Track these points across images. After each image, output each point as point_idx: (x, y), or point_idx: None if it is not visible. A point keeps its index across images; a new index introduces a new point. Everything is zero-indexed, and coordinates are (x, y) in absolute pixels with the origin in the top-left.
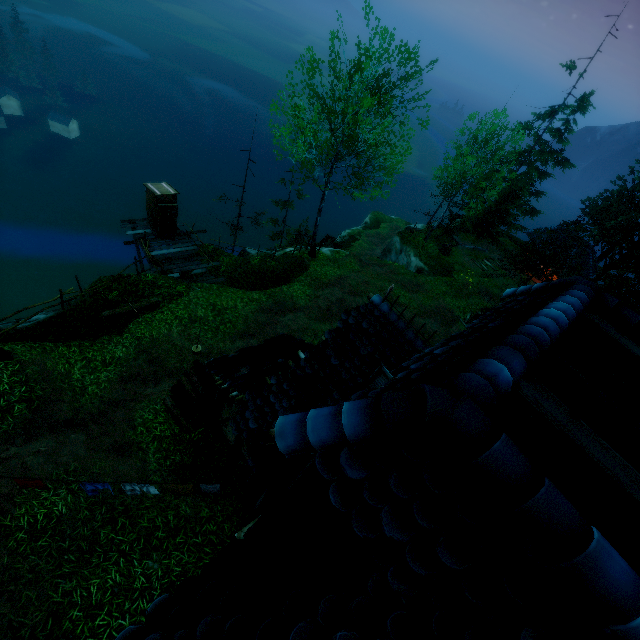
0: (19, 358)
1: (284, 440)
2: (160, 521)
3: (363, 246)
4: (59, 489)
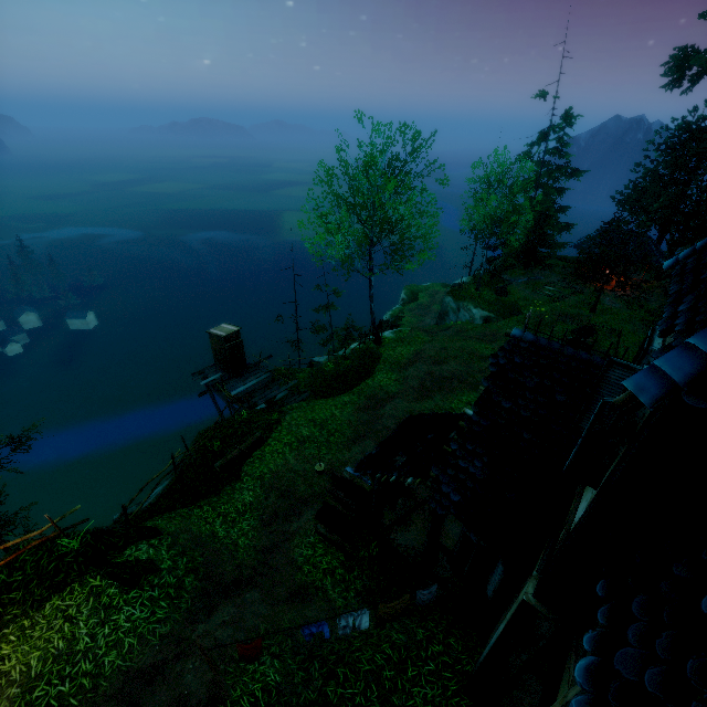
0: (167, 531)
1: (646, 393)
2: (380, 659)
3: (411, 321)
4: (261, 657)
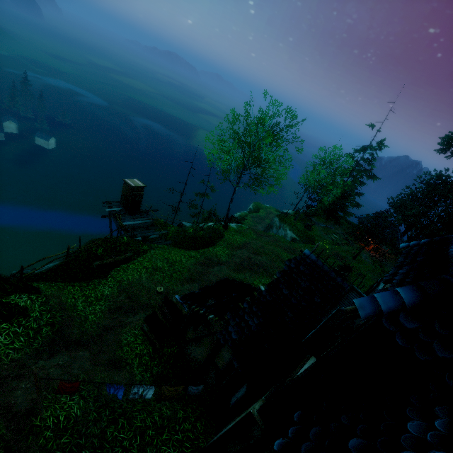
0: (44, 293)
1: (364, 310)
2: (149, 421)
3: (250, 223)
4: (73, 395)
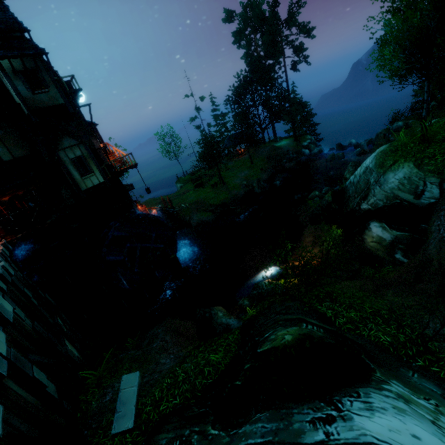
0: None
1: None
2: None
3: None
4: None
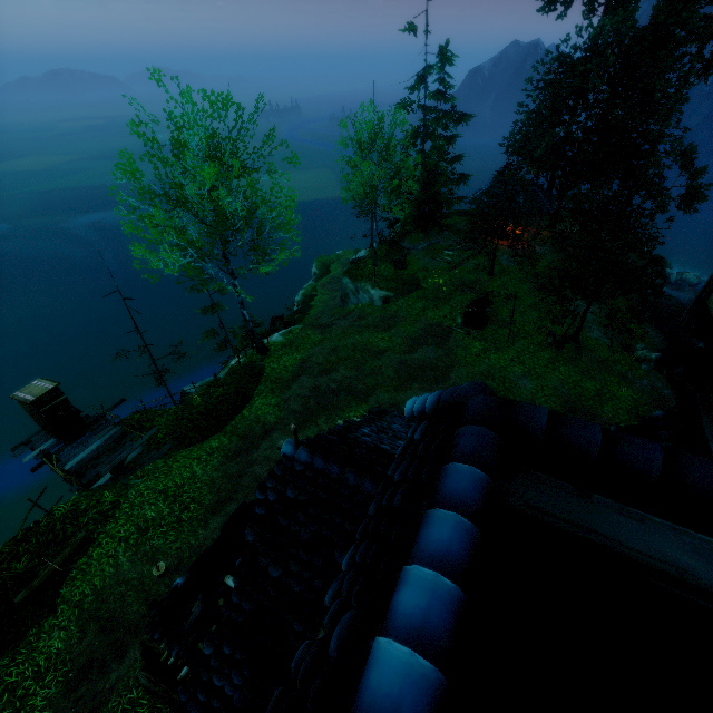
0: None
1: None
2: None
3: (323, 300)
4: None
